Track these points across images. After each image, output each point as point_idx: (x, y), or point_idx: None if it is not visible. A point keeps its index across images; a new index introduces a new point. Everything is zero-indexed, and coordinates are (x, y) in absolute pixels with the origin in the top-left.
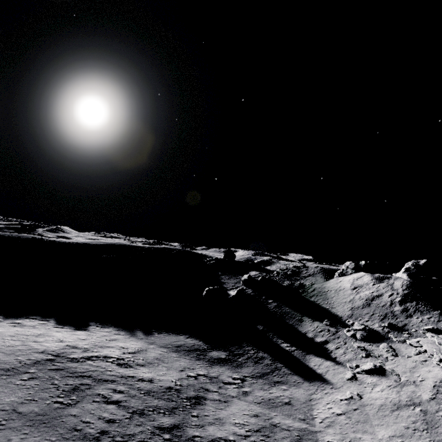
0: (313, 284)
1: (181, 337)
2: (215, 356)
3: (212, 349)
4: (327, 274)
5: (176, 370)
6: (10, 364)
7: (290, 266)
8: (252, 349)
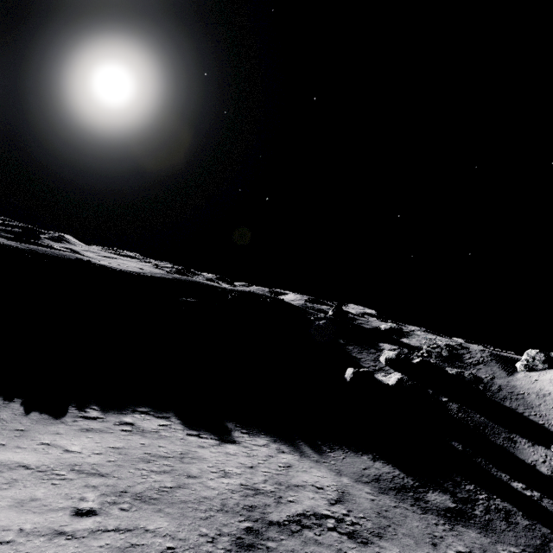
0: (493, 378)
1: (365, 458)
2: (440, 504)
3: (423, 486)
4: (505, 364)
5: (427, 544)
6: (203, 552)
7: (439, 344)
8: (476, 489)
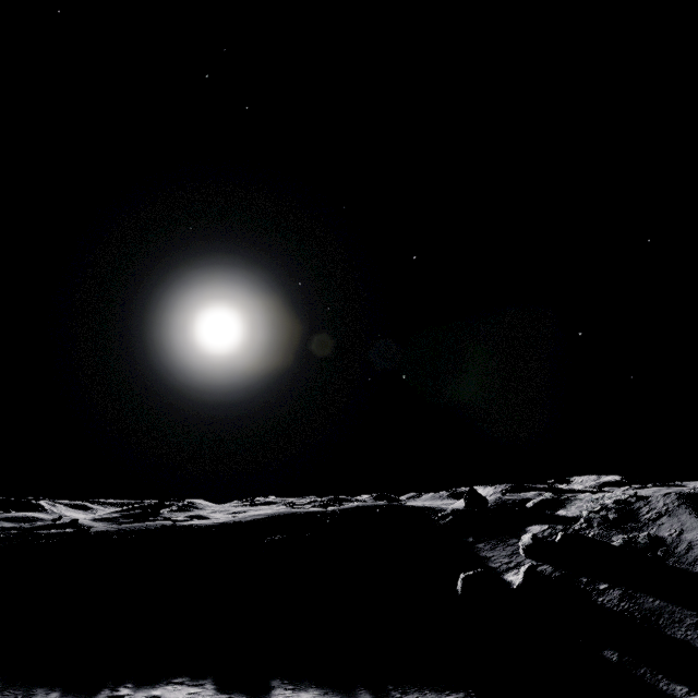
0: (681, 532)
1: None
2: None
3: None
4: None
5: None
6: None
7: (607, 503)
8: None
